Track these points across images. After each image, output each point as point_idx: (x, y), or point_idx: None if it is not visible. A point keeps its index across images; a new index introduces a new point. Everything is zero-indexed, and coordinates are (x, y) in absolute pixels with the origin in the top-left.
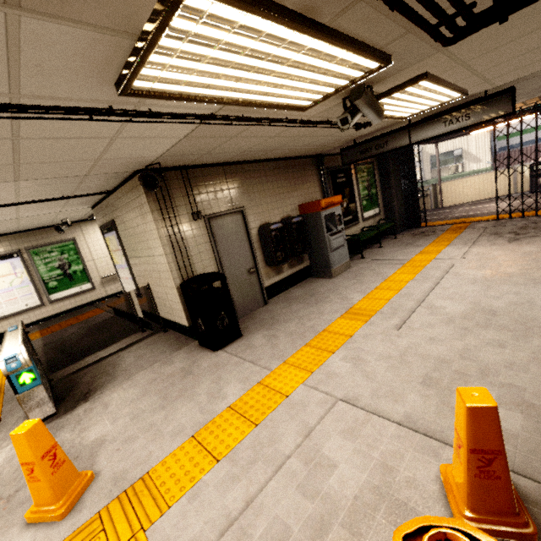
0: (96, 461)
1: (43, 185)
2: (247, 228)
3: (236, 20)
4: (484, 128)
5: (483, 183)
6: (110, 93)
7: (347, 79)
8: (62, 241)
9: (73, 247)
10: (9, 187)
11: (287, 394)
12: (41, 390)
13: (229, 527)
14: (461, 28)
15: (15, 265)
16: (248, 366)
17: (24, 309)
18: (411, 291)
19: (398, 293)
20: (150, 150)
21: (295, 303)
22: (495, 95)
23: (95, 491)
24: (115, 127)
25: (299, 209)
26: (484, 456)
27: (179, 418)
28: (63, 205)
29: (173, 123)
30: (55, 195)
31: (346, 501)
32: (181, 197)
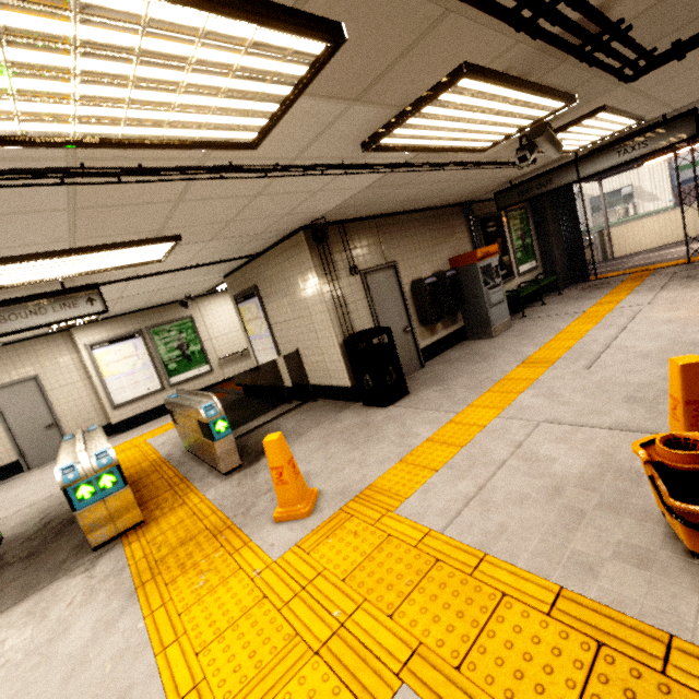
0: (312, 486)
1: (220, 246)
2: (400, 284)
3: (476, 89)
4: (662, 157)
5: (664, 225)
6: (351, 151)
7: (532, 120)
8: (180, 319)
9: (190, 325)
10: (198, 248)
11: (484, 425)
12: (232, 440)
13: (470, 500)
14: (642, 68)
15: (137, 346)
16: (430, 413)
17: (147, 394)
18: (593, 338)
19: (579, 341)
20: (330, 202)
21: (458, 363)
22: (675, 118)
23: (327, 500)
24: (327, 180)
25: (450, 263)
26: (698, 406)
27: (377, 452)
28: (206, 273)
29: (369, 174)
30: (215, 259)
31: (573, 475)
32: (339, 252)
